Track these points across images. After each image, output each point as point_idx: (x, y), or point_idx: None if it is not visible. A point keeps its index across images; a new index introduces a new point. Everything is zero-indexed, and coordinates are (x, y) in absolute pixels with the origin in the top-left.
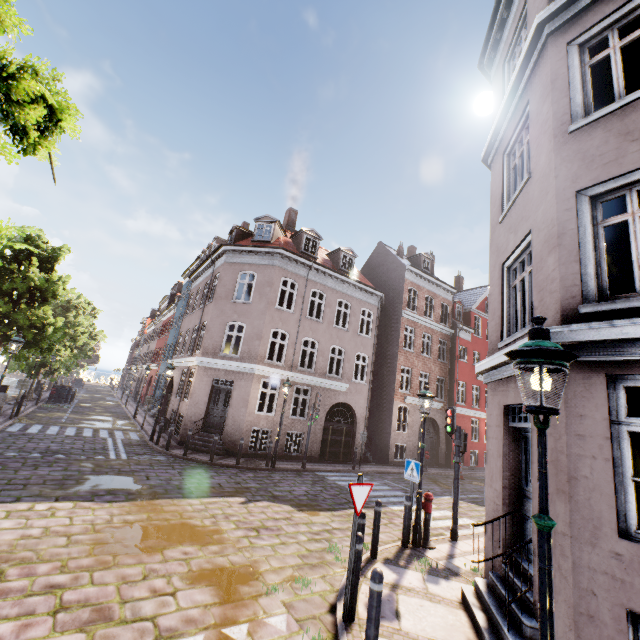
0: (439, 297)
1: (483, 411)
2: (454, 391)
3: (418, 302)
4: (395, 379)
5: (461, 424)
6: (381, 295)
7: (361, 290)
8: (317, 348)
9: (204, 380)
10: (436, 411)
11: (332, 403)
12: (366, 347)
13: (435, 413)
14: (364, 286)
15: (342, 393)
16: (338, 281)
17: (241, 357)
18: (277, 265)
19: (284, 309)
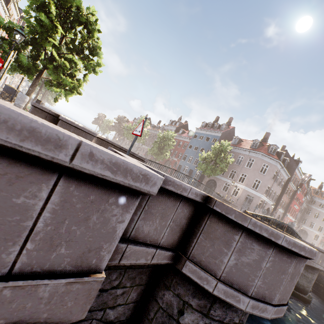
0: (298, 177)
1: (290, 215)
2: (288, 209)
3: (294, 179)
4: (279, 202)
5: (285, 218)
6: (289, 176)
7: (286, 174)
8: (272, 191)
9: (244, 193)
10: (281, 213)
11: (267, 207)
12: (279, 192)
13: (281, 214)
14: (288, 173)
15: (270, 205)
16: (284, 171)
17: (258, 191)
18: (277, 166)
19: (272, 179)
